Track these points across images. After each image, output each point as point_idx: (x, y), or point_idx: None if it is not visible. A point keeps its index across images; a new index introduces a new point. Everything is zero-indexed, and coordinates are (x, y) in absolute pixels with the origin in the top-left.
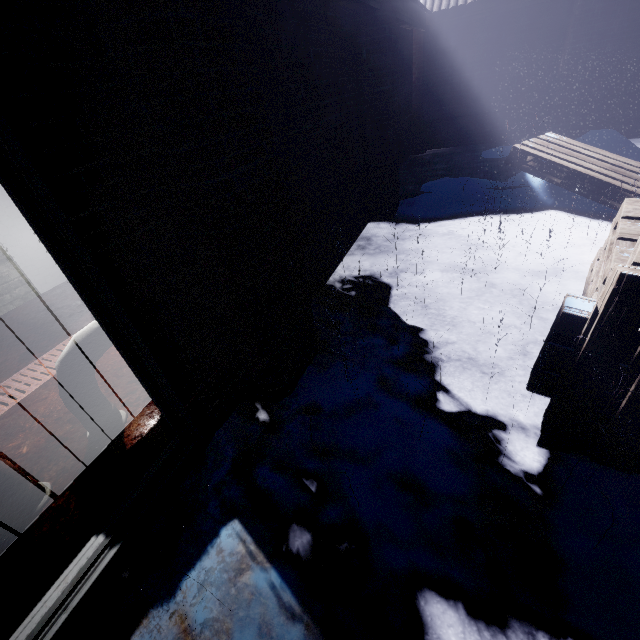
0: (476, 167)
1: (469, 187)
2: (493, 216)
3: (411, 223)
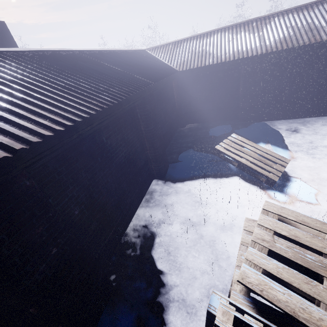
0: (206, 142)
1: (199, 160)
2: (210, 178)
3: (172, 181)
